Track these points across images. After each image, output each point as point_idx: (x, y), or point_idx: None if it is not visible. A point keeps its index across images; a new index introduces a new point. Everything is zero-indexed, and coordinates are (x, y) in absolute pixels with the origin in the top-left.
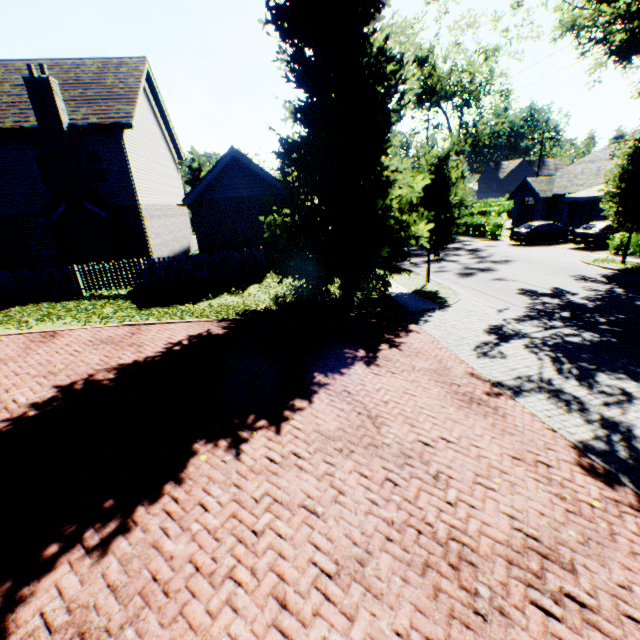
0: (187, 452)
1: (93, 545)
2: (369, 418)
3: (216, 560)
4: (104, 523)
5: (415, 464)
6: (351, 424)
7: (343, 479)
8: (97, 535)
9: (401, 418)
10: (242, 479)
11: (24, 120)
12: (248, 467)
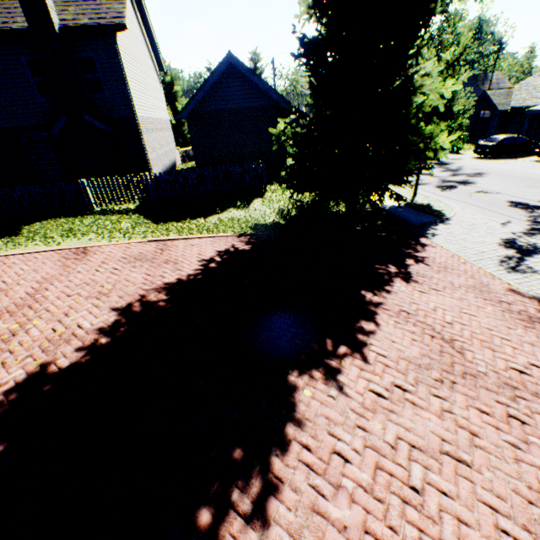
0: (286, 386)
1: (248, 512)
2: (445, 342)
3: (394, 530)
4: (245, 481)
5: (526, 397)
6: (432, 349)
7: (465, 417)
8: (246, 497)
9: (477, 341)
10: (361, 419)
11: (11, 21)
12: (359, 404)
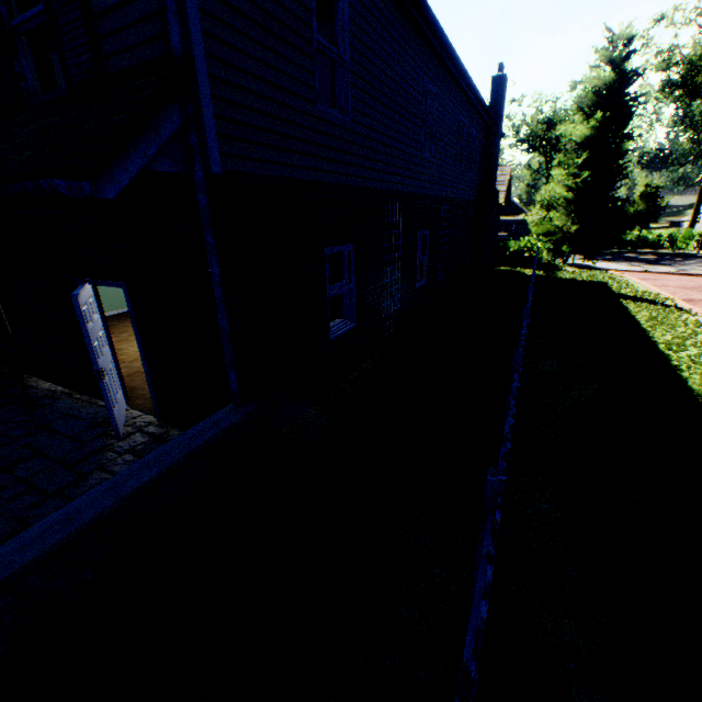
0: None
1: None
2: None
3: None
4: None
5: None
6: None
7: None
8: None
9: None
10: None
11: None
12: None
